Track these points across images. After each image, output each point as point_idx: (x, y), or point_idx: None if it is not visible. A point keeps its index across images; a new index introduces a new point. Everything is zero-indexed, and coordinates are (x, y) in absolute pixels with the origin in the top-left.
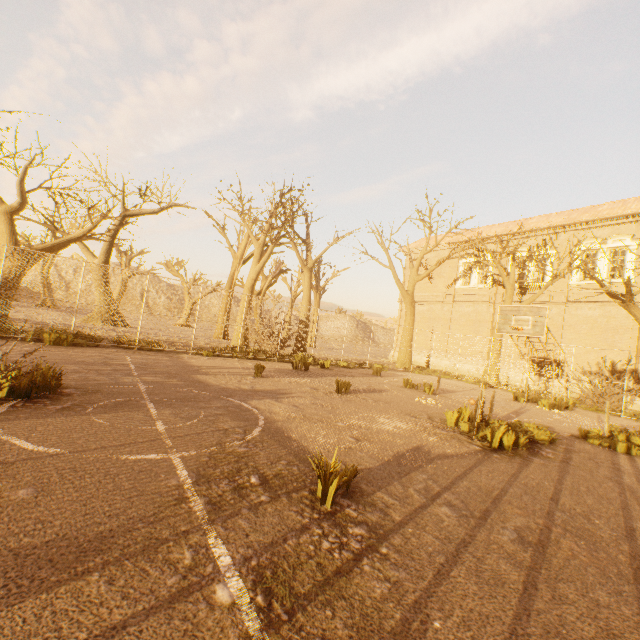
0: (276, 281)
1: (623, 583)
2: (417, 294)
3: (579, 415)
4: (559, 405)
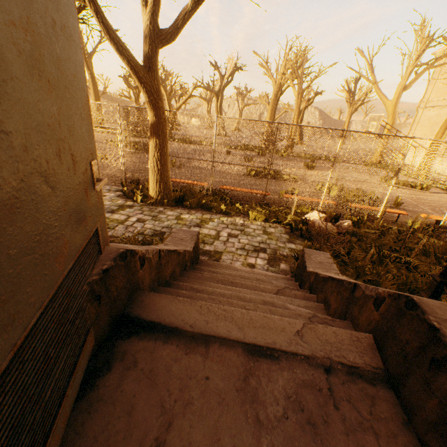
0: (312, 102)
1: (193, 179)
2: (432, 100)
3: (405, 191)
4: (398, 184)
